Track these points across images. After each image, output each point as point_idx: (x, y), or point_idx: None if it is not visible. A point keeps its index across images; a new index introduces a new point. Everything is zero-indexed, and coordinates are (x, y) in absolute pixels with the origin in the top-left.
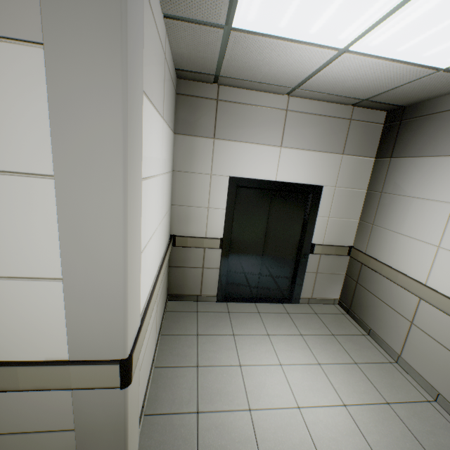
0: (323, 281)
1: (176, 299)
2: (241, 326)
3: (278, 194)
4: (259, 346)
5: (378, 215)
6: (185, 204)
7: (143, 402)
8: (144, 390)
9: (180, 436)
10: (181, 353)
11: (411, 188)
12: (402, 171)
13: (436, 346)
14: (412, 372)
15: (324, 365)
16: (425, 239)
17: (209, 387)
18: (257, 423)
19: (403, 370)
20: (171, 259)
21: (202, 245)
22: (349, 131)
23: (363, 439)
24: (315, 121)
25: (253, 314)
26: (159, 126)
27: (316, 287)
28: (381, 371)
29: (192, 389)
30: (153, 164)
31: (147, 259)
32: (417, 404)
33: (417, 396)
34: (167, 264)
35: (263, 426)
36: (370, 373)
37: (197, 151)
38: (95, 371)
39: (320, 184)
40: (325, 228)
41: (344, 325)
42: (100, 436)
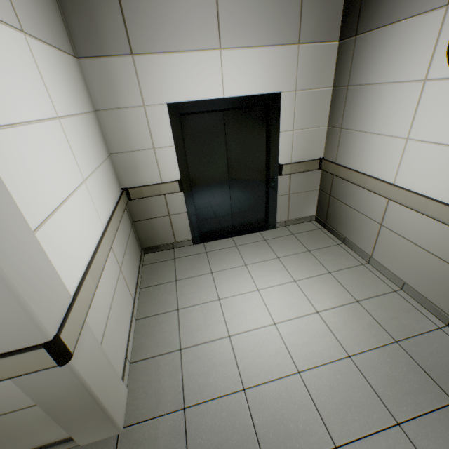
0: (297, 201)
1: (152, 251)
2: (219, 263)
3: (232, 114)
4: (237, 277)
5: (346, 116)
6: (126, 149)
7: (125, 354)
8: (124, 344)
9: (165, 373)
10: (161, 301)
11: (379, 71)
12: (369, 51)
13: (403, 243)
14: (382, 269)
15: (299, 281)
16: (394, 133)
17: (190, 325)
18: (236, 346)
19: (374, 269)
20: (132, 214)
21: (160, 192)
22: (303, 8)
23: (333, 337)
24: (256, 0)
25: (230, 249)
26: (13, 44)
27: (291, 208)
28: (353, 274)
29: (174, 331)
30: (21, 104)
31: (65, 226)
32: (384, 296)
33: (385, 289)
34: (128, 220)
35: (242, 347)
36: (342, 278)
37: (117, 77)
38: (20, 360)
39: (278, 91)
40: (291, 144)
41: (320, 239)
42: (67, 402)
